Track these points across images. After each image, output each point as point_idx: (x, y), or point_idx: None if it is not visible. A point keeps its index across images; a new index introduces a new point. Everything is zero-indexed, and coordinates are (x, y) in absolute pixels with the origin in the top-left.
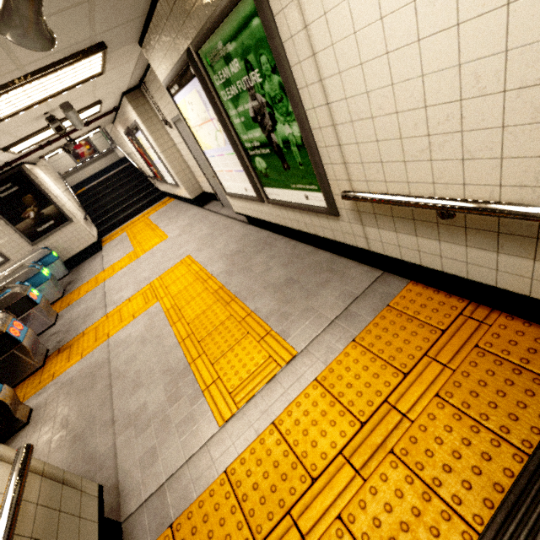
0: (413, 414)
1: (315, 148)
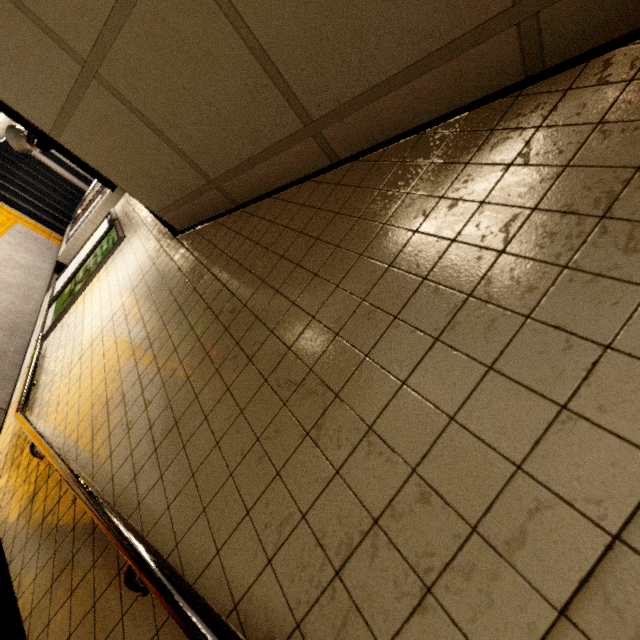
0: None
1: (69, 308)
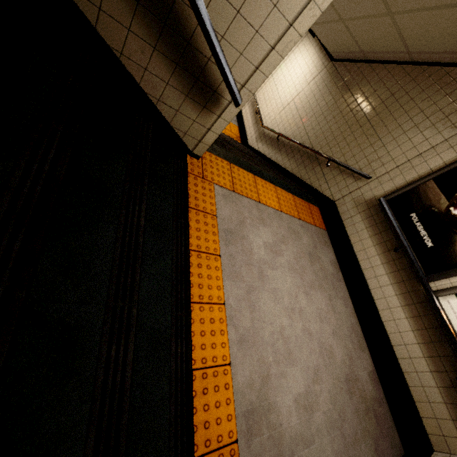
0: None
1: None
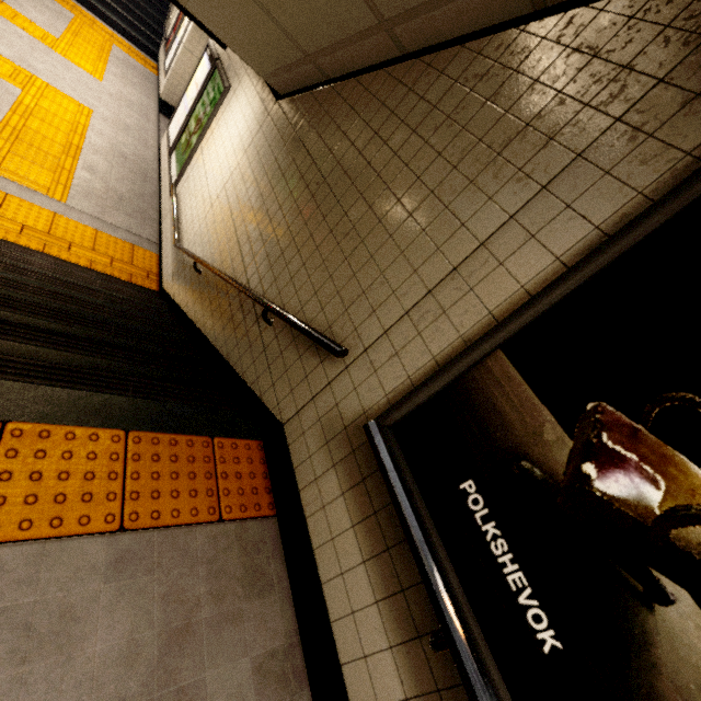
0: (74, 252)
1: (190, 161)
